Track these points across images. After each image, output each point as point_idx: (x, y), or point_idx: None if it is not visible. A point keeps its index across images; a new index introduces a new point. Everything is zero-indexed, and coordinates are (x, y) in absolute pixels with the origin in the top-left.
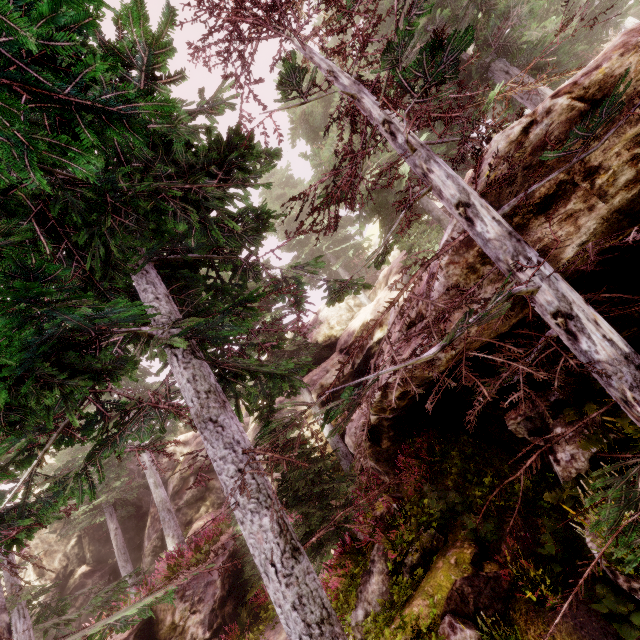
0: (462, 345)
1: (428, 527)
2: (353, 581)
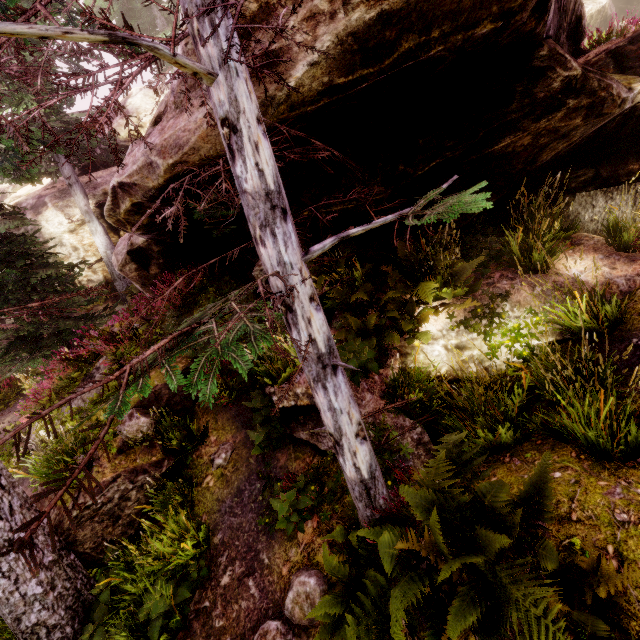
0: (180, 154)
1: (153, 344)
2: (72, 383)
